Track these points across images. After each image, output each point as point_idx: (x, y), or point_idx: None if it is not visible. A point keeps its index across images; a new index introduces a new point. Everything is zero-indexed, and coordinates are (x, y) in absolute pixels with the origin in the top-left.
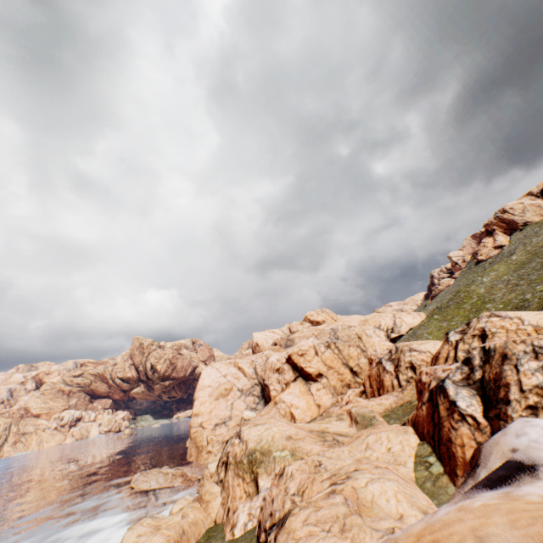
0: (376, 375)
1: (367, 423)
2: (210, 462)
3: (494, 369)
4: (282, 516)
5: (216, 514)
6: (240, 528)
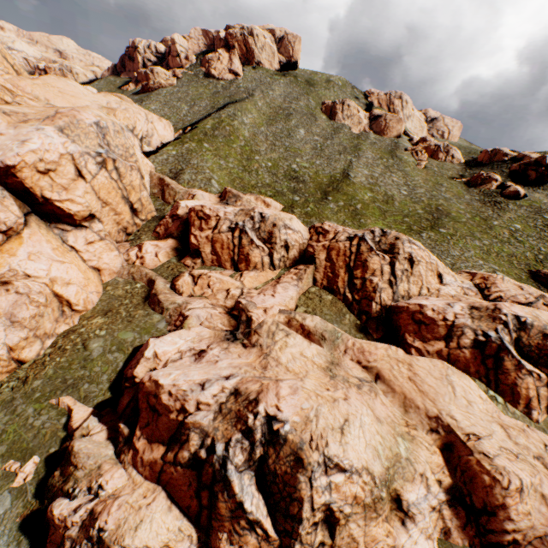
0: (231, 244)
1: (335, 338)
2: (126, 534)
3: (534, 340)
4: None
5: None
6: None
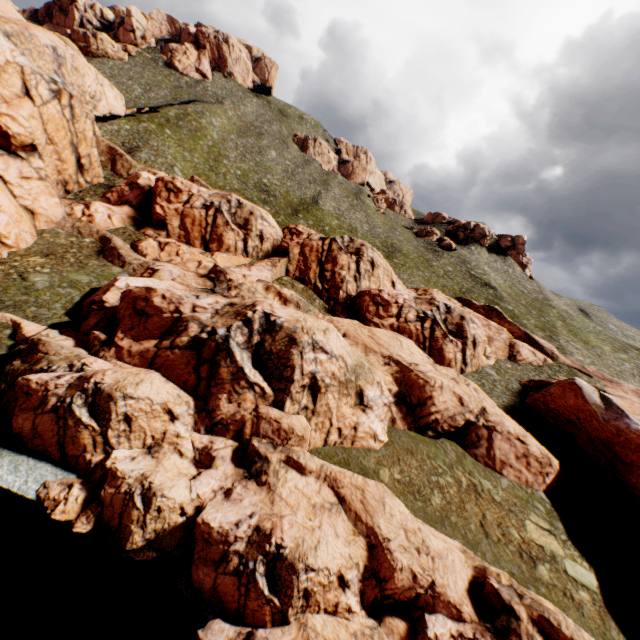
0: (205, 222)
1: (308, 310)
2: (128, 386)
3: (455, 320)
4: (480, 410)
5: (311, 443)
6: (384, 434)
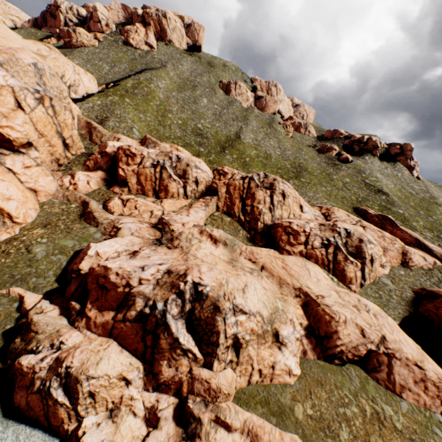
0: (154, 177)
1: (234, 245)
2: (90, 368)
3: (355, 243)
4: (380, 338)
5: (237, 387)
6: (297, 367)
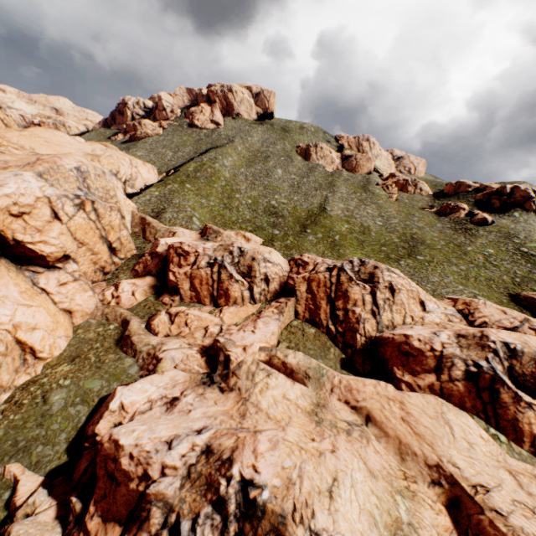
0: (210, 279)
1: (320, 376)
2: None
3: (528, 368)
4: None
5: None
6: None
